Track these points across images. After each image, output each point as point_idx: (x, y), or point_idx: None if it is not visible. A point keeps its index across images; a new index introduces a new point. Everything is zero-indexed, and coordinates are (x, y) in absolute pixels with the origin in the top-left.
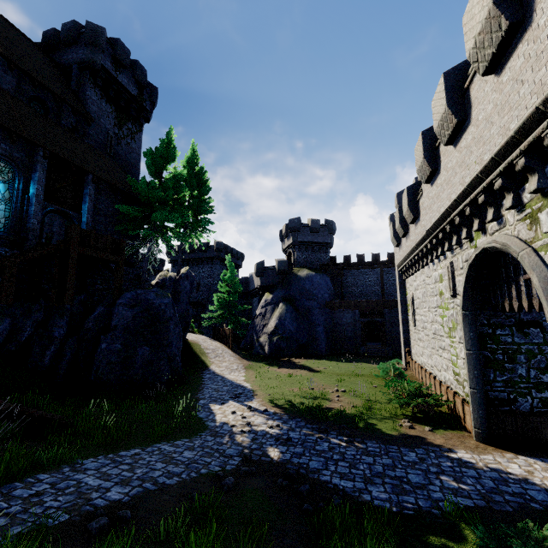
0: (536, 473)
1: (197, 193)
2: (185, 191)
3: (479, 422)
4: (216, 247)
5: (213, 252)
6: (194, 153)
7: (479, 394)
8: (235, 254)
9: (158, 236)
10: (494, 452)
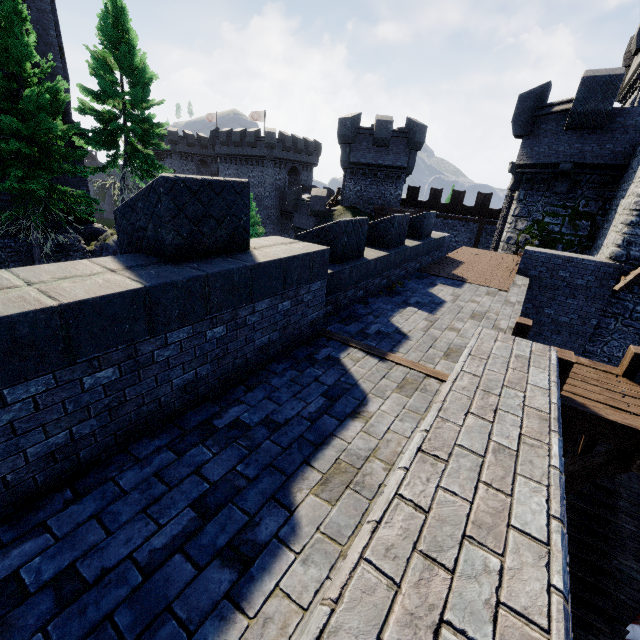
0: None
1: (128, 100)
2: (107, 99)
3: None
4: (265, 140)
5: (263, 148)
6: (116, 6)
7: None
8: (303, 148)
9: (25, 218)
10: None
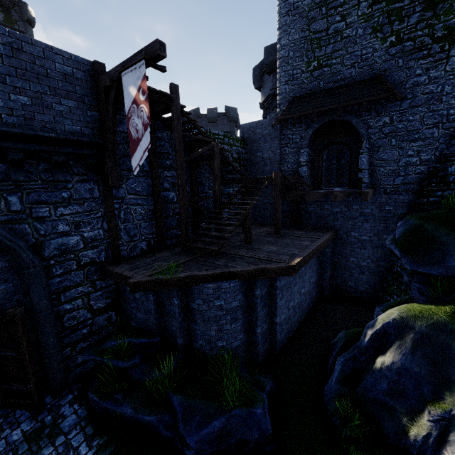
0: None
1: None
2: None
3: None
4: None
5: None
6: None
7: None
8: None
9: None
10: None
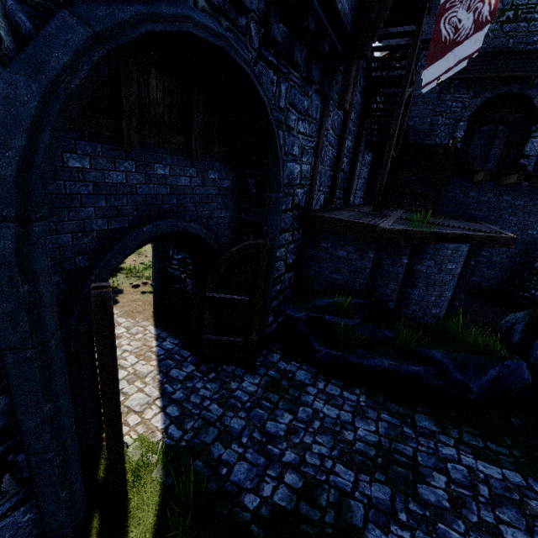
0: (121, 339)
1: None
2: None
3: (153, 293)
4: None
5: None
6: None
7: (154, 268)
8: None
9: None
10: (140, 318)
